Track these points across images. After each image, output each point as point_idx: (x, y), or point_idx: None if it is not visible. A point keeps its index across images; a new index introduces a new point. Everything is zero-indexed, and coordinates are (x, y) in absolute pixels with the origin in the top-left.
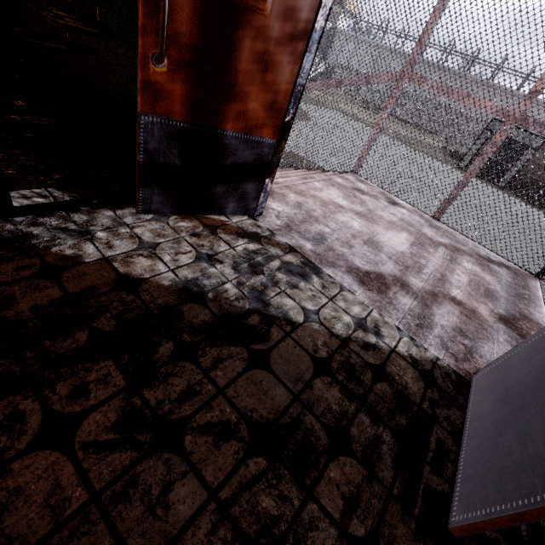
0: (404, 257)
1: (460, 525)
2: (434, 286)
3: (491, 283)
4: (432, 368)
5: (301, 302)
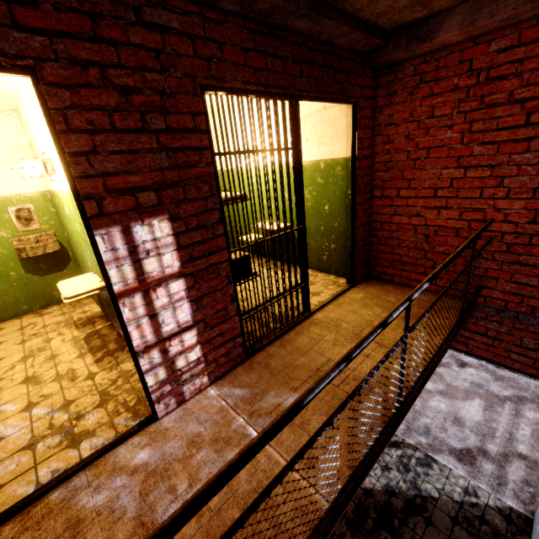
0: (481, 426)
1: None
2: (505, 447)
3: None
4: (509, 512)
5: (434, 484)
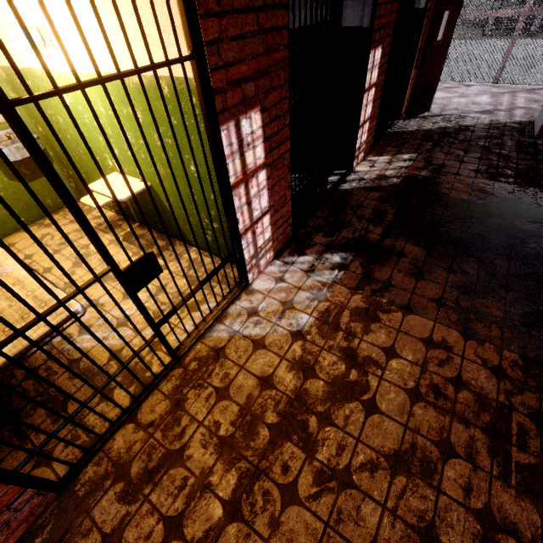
0: (492, 103)
1: (537, 133)
2: (510, 107)
3: (536, 97)
4: (520, 122)
5: (470, 122)
